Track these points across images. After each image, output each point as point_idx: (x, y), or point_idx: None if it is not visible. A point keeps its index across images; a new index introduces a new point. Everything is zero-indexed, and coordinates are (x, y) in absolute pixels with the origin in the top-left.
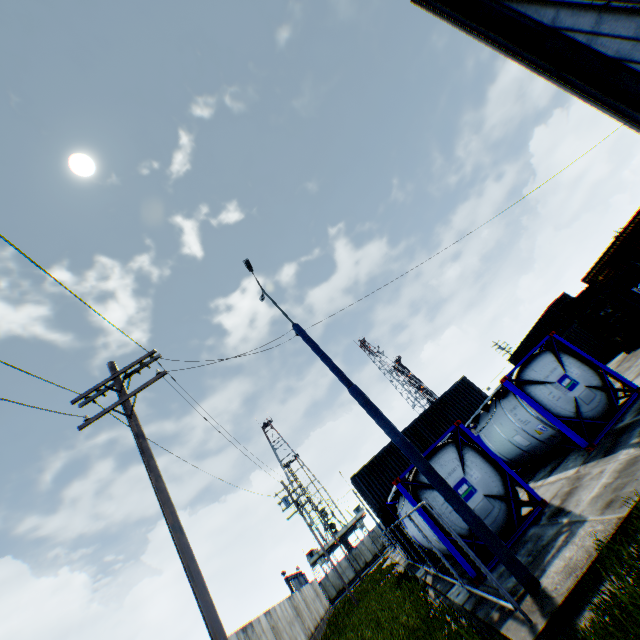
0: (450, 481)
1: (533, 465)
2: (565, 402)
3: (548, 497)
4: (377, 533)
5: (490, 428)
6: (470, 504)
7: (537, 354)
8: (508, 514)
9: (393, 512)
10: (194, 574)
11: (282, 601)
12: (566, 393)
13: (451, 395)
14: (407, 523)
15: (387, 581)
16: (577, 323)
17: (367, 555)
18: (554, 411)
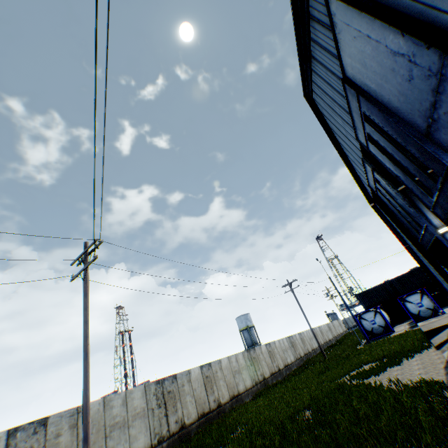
0: (369, 319)
1: None
2: (415, 310)
3: (396, 331)
4: None
5: None
6: (373, 326)
7: (414, 293)
8: (383, 331)
9: None
10: (309, 323)
11: (324, 324)
12: (416, 308)
13: (416, 271)
14: None
15: None
16: None
17: None
18: (410, 311)
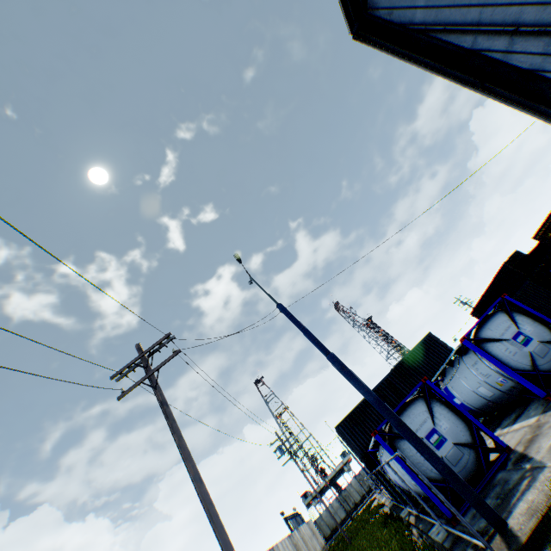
0: (422, 431)
1: (499, 413)
2: (521, 357)
3: (513, 444)
4: (363, 476)
5: (456, 381)
6: (441, 452)
7: (491, 314)
8: (477, 460)
9: (375, 458)
10: (213, 516)
11: (283, 539)
12: (521, 348)
13: (419, 350)
14: (388, 468)
15: (375, 521)
16: (529, 280)
17: (356, 496)
18: (511, 365)
